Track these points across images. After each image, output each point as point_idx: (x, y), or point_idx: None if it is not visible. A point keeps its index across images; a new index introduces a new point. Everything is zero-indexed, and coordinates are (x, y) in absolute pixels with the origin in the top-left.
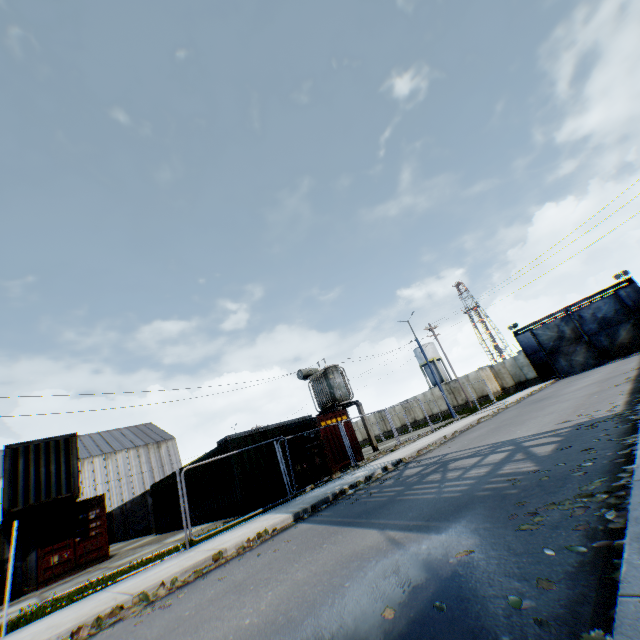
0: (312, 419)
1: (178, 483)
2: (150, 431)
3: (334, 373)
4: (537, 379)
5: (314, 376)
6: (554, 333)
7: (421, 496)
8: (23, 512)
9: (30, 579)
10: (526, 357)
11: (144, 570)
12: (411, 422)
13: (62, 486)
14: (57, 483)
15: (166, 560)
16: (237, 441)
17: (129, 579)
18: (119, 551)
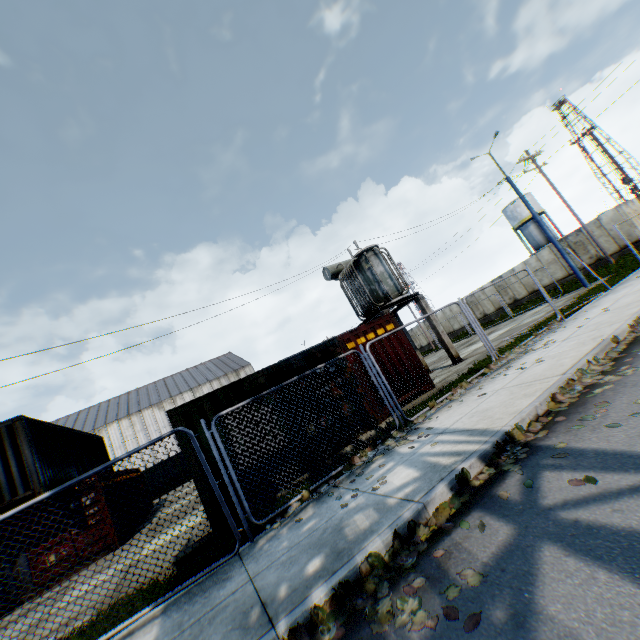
0: (328, 342)
1: None
2: (229, 361)
3: (371, 260)
4: None
5: (343, 271)
6: None
7: None
8: (3, 511)
9: (26, 586)
10: None
11: None
12: (509, 303)
13: (17, 485)
14: (9, 483)
15: None
16: (182, 411)
17: None
18: (155, 519)
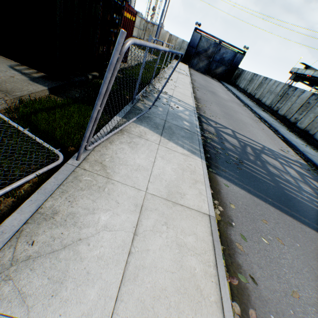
0: (123, 2)
1: (111, 68)
2: None
3: None
4: (181, 59)
5: None
6: (206, 47)
7: (308, 204)
8: None
9: None
10: (188, 46)
11: (36, 215)
12: None
13: None
14: None
15: (67, 189)
16: None
17: (38, 258)
18: None
